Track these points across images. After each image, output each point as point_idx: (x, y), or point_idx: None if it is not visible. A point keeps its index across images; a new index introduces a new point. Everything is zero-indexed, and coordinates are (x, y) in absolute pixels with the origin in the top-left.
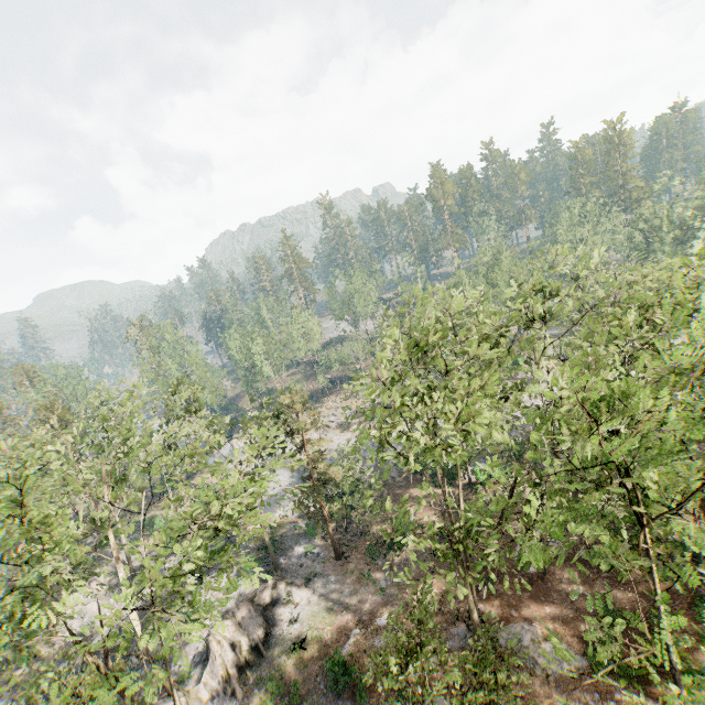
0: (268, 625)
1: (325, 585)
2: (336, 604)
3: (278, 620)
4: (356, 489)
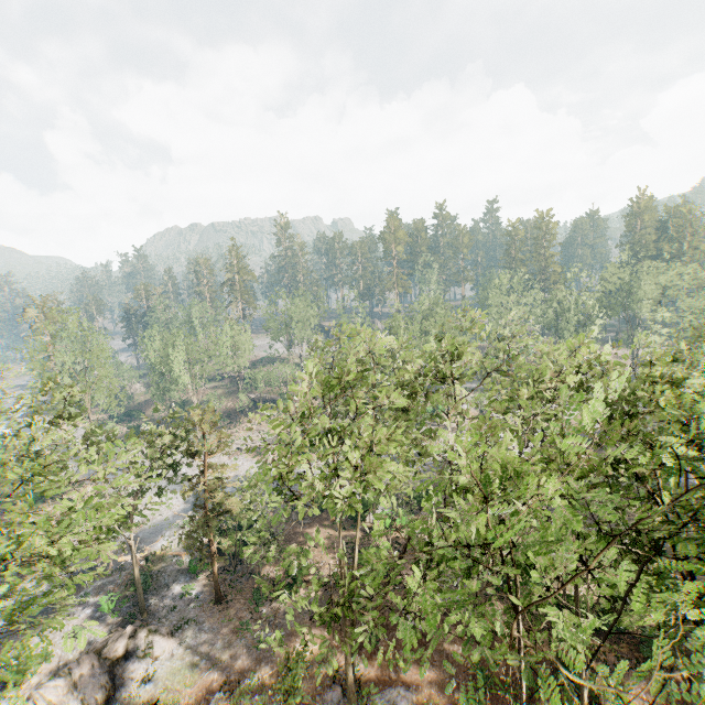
0: (113, 684)
1: (196, 634)
2: (204, 658)
3: (127, 678)
4: (256, 523)
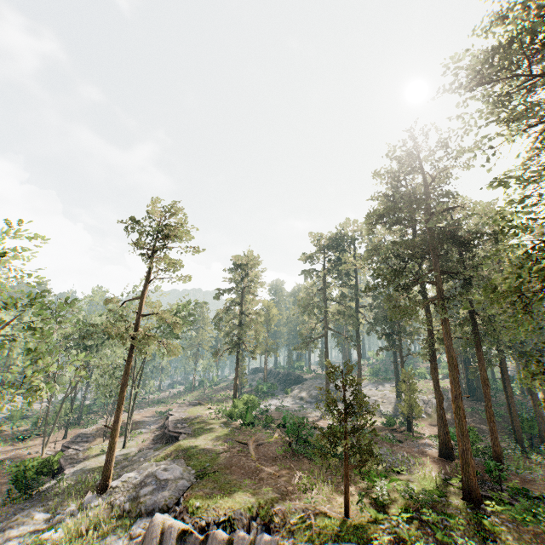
0: None
1: None
2: None
3: None
4: None
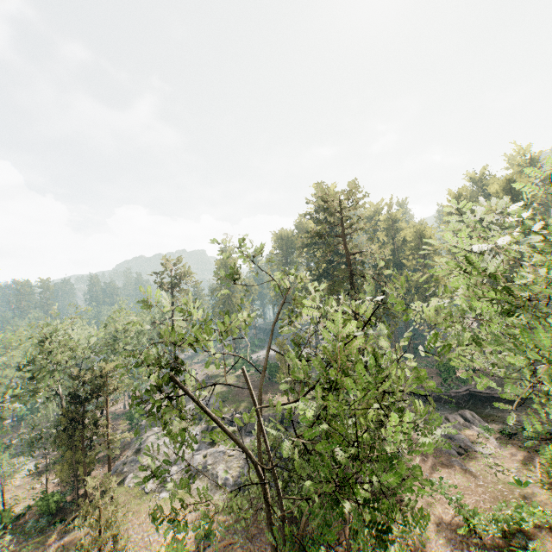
0: None
1: None
2: None
3: None
4: None
